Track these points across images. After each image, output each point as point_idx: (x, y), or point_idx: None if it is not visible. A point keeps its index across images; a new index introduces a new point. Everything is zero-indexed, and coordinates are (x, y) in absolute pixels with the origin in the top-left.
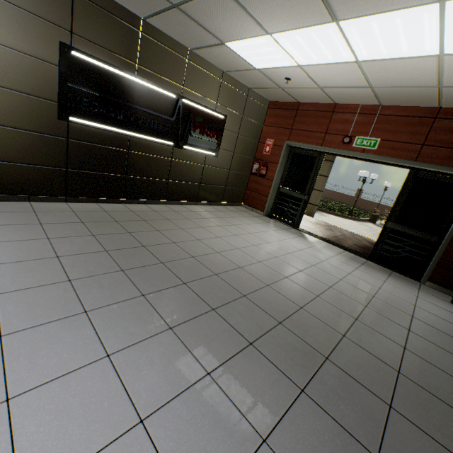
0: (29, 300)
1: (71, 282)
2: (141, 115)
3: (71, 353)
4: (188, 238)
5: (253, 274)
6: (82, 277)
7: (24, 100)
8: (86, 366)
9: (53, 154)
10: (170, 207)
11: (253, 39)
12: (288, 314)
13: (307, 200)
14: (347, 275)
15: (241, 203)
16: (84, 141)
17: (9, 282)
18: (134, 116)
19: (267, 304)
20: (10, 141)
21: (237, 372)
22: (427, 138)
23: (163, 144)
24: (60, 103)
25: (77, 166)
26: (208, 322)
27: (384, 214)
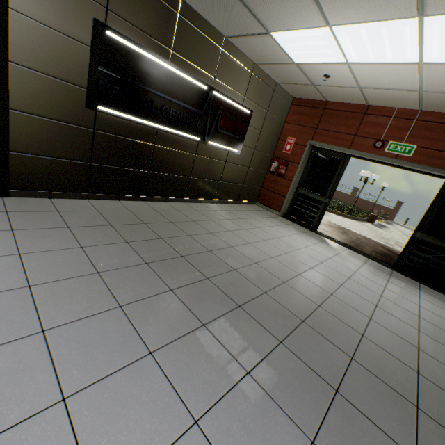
0: (83, 338)
1: (122, 308)
2: (170, 107)
3: (153, 421)
4: (221, 245)
5: (299, 291)
6: (132, 301)
7: (50, 84)
8: (177, 442)
9: (77, 146)
10: (191, 205)
11: (307, 30)
12: (354, 345)
13: (328, 203)
14: (384, 290)
15: (256, 201)
16: (111, 133)
17: (54, 311)
18: (164, 107)
19: (330, 332)
20: (32, 131)
21: (341, 437)
22: None
23: (189, 139)
24: (89, 90)
25: (101, 160)
26: (282, 361)
27: (380, 214)
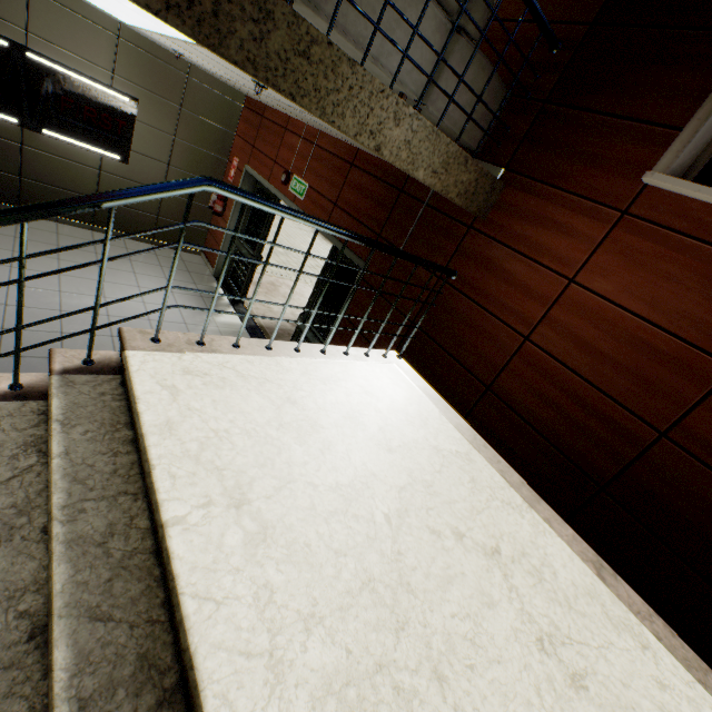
0: None
1: None
2: None
3: None
4: None
5: None
6: None
7: None
8: None
9: None
10: None
11: None
12: None
13: (255, 264)
14: None
15: (200, 251)
16: None
17: None
18: None
19: None
20: None
21: None
22: (340, 195)
23: None
24: None
25: None
26: None
27: None
